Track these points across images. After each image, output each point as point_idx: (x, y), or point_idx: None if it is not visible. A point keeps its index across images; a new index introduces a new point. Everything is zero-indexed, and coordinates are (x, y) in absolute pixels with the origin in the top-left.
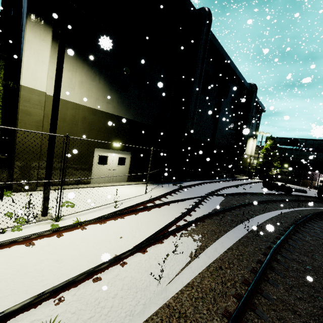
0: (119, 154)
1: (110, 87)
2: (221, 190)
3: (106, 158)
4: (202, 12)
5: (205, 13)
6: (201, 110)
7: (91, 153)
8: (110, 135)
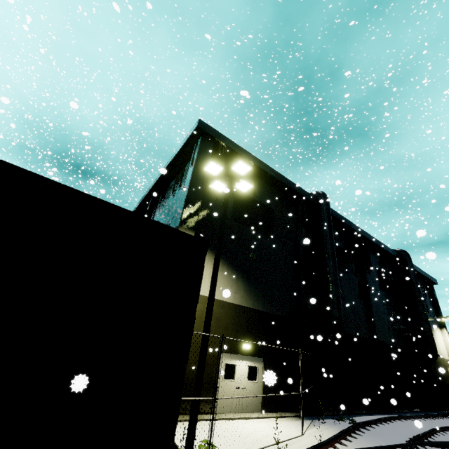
0: (249, 361)
1: (237, 274)
2: (432, 435)
3: (233, 368)
4: (317, 195)
5: (320, 195)
6: (342, 291)
7: (216, 361)
8: (238, 332)
